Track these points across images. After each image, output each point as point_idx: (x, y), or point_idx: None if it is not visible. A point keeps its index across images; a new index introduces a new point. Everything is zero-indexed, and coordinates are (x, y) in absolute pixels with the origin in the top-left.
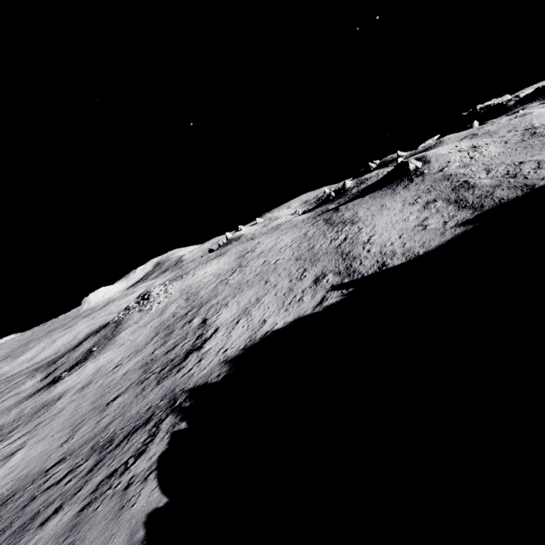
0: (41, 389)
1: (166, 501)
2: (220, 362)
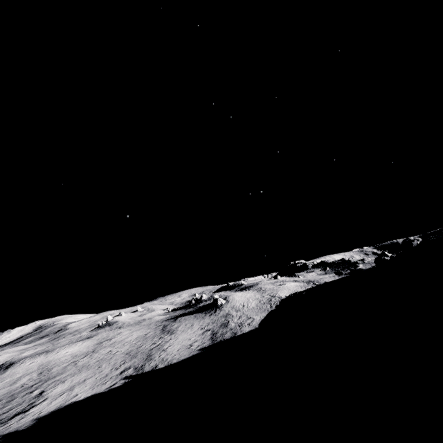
0: None
1: None
2: (33, 419)
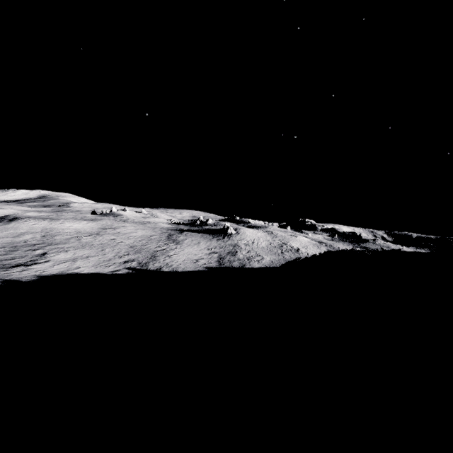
0: None
1: None
2: (35, 275)
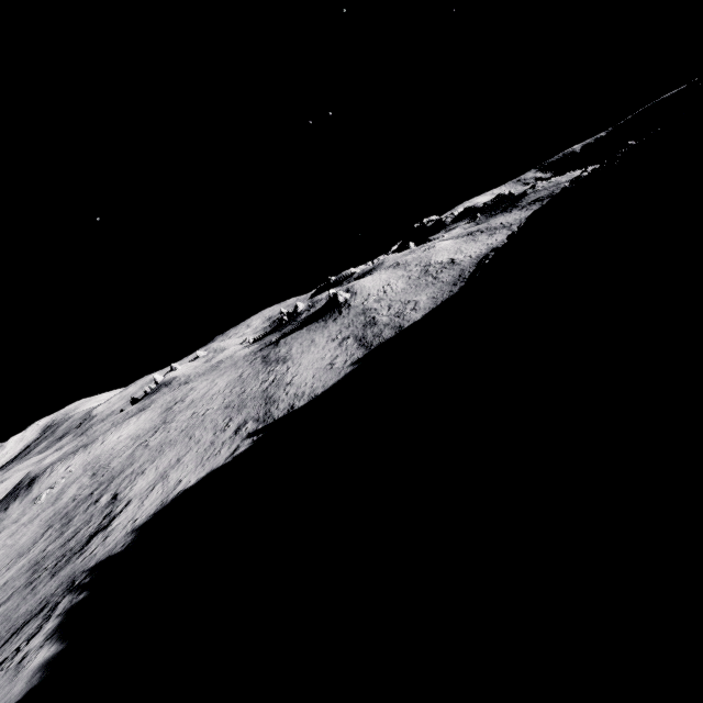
0: None
1: (63, 647)
2: (128, 533)
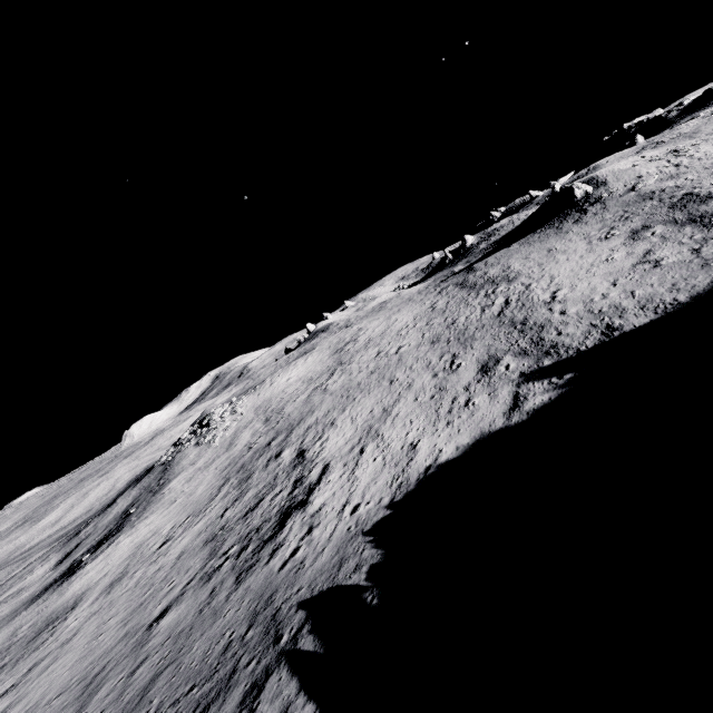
0: (49, 587)
1: None
2: (353, 534)
